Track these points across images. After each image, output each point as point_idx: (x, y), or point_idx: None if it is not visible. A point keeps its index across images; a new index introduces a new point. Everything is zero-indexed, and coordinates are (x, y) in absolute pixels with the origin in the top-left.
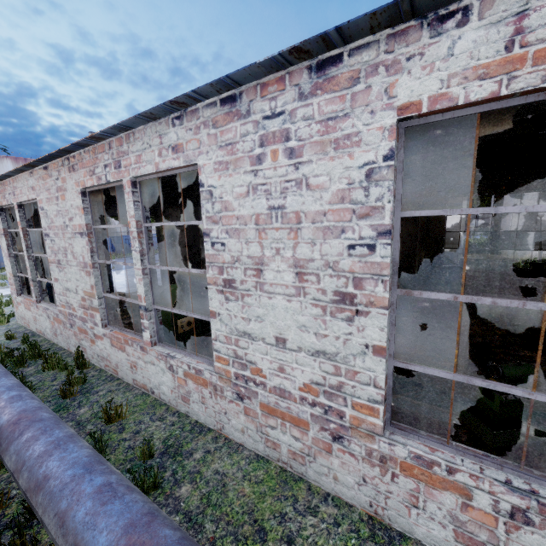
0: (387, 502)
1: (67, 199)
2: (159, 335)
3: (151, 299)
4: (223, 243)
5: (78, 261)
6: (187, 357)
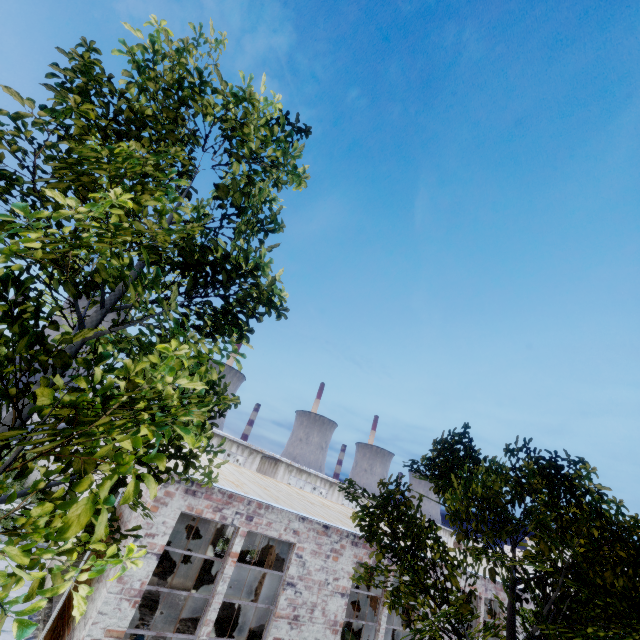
0: None
1: (341, 562)
2: None
3: None
4: None
5: (327, 618)
6: None
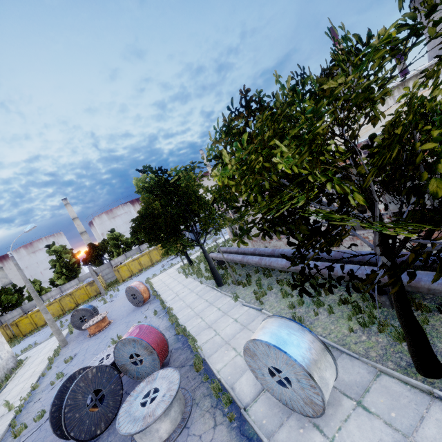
0: (358, 248)
1: None
2: None
3: None
4: None
5: (258, 219)
6: (301, 235)
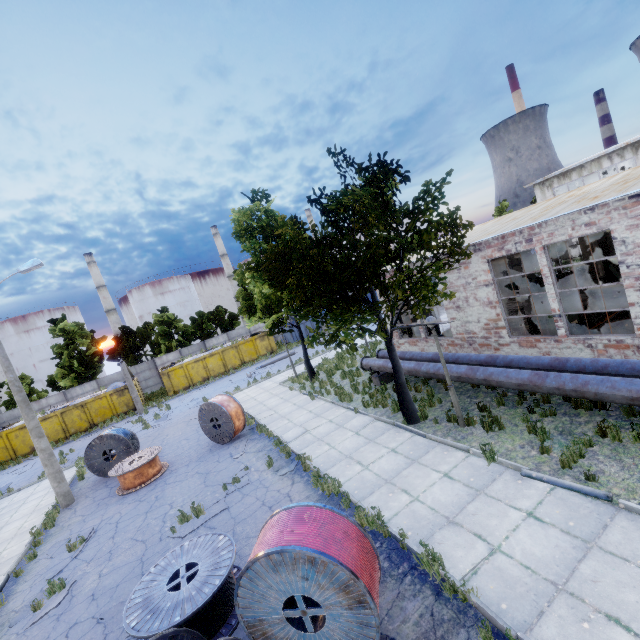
0: None
1: (471, 268)
2: (569, 331)
3: (561, 309)
4: (637, 264)
5: (481, 302)
6: (603, 337)
